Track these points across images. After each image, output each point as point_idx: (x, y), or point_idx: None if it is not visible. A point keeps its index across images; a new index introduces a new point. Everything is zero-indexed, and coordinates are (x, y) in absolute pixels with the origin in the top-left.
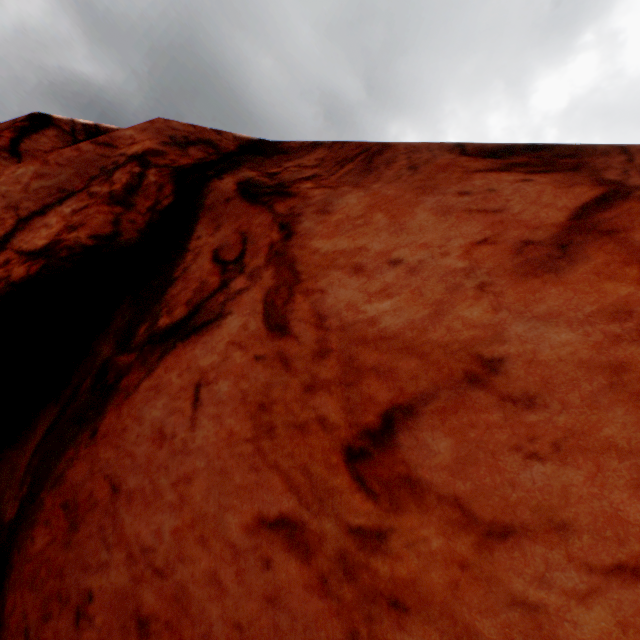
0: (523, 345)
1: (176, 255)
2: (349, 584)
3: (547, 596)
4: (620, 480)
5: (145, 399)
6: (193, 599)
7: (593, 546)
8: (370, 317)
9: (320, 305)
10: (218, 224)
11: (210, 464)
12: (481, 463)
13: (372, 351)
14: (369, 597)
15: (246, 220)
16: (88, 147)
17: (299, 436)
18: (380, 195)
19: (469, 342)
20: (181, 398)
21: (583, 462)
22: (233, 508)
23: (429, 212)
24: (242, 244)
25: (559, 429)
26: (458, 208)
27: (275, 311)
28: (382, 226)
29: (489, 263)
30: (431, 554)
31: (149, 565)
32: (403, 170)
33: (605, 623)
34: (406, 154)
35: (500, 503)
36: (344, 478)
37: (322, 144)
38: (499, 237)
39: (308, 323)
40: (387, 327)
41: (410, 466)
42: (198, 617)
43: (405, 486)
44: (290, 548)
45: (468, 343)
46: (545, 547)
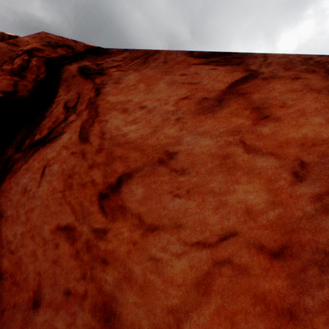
0: (188, 146)
1: (49, 105)
2: (87, 253)
3: (164, 255)
4: (211, 206)
5: (22, 174)
6: (23, 263)
7: (190, 234)
8: (124, 133)
9: (104, 127)
10: (69, 89)
11: (42, 203)
12: (153, 199)
13: (121, 149)
14: (94, 259)
15: (82, 87)
16: (3, 45)
17: (82, 189)
18: (145, 75)
19: (165, 145)
20: (37, 173)
21: (197, 198)
22: (48, 222)
23: (165, 83)
24: (78, 99)
25: (192, 184)
26: (179, 82)
27: (85, 131)
28: (142, 90)
29: (185, 108)
30: (123, 239)
31: (8, 249)
32: (160, 63)
33: (185, 266)
34: (165, 56)
35: (156, 216)
36: (96, 207)
37: (128, 50)
38: (193, 96)
39: (97, 136)
40: (130, 138)
41: (124, 201)
42: (24, 271)
43: (120, 210)
44: (67, 239)
45: (164, 145)
46: (170, 235)
